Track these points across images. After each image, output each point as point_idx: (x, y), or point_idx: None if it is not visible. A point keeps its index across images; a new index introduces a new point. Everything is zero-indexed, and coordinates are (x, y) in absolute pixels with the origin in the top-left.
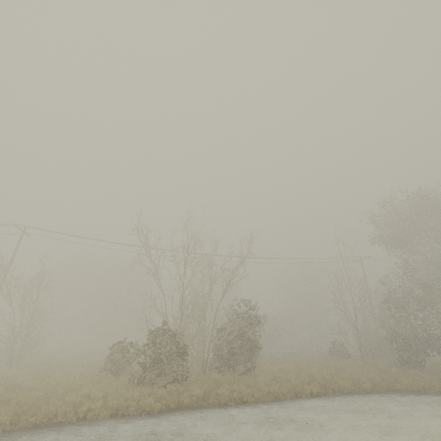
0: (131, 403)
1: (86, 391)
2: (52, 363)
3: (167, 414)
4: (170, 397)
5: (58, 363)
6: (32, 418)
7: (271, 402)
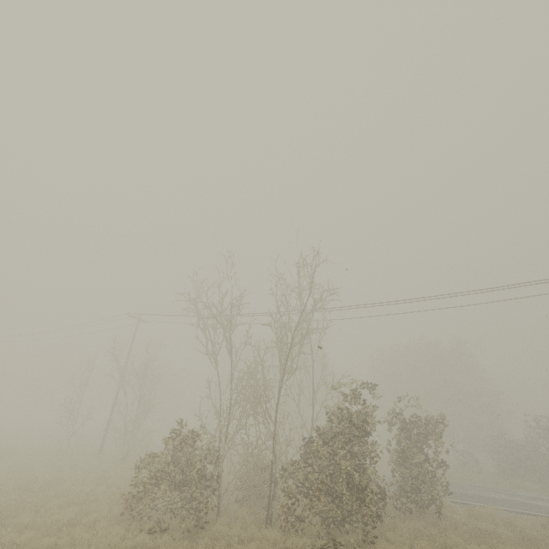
0: None
1: (70, 511)
2: None
3: None
4: None
5: None
6: None
7: None
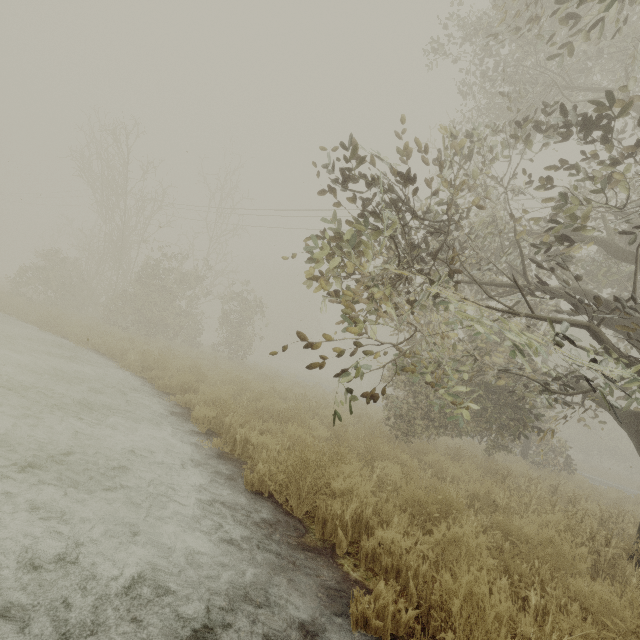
0: None
1: None
2: None
3: None
4: None
5: None
6: None
7: (14, 318)
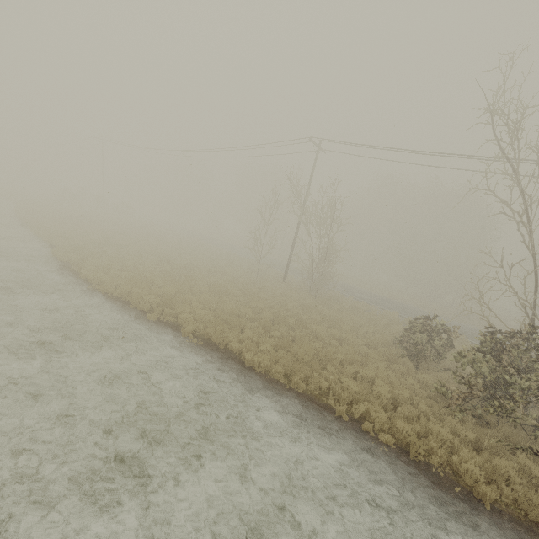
0: (434, 444)
1: (369, 375)
2: (345, 303)
3: (513, 528)
4: (527, 496)
5: (352, 305)
6: (301, 384)
7: None
